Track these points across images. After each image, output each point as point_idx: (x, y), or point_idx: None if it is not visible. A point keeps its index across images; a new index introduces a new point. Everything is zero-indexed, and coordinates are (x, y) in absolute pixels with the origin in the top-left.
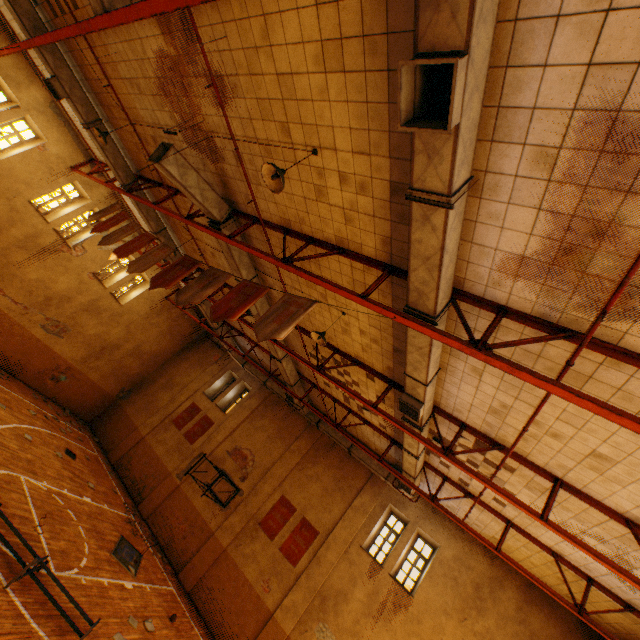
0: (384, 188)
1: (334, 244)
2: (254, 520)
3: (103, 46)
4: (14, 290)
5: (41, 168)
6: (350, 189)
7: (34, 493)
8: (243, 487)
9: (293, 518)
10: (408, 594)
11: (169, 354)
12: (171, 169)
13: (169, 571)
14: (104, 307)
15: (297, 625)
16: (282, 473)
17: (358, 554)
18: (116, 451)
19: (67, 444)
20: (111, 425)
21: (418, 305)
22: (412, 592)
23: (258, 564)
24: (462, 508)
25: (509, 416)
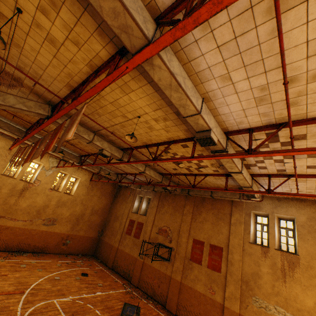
0: None
1: (92, 73)
2: (186, 259)
3: None
4: (20, 216)
5: None
6: (53, 15)
7: (63, 306)
8: (172, 246)
9: (205, 247)
10: (294, 255)
11: (109, 204)
12: None
13: (159, 308)
14: (65, 200)
15: (240, 305)
16: (187, 228)
17: (250, 248)
18: (109, 261)
19: (82, 271)
20: (102, 251)
21: (134, 45)
22: (296, 252)
23: (201, 281)
24: (293, 188)
25: (272, 94)
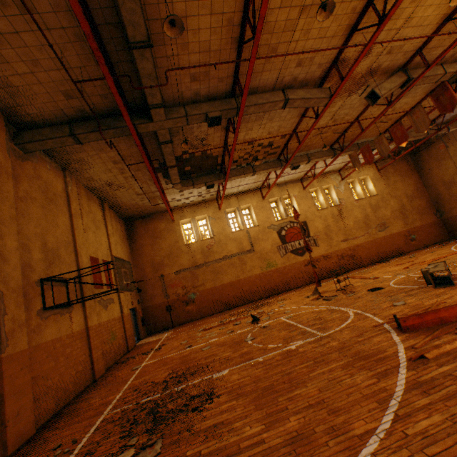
0: None
1: None
2: None
3: (299, 130)
4: (356, 233)
5: (303, 201)
6: None
7: None
8: None
9: None
10: None
11: (418, 182)
12: (382, 94)
13: None
14: (375, 203)
15: None
16: None
17: None
18: None
19: None
20: None
21: None
22: None
23: None
24: None
25: None
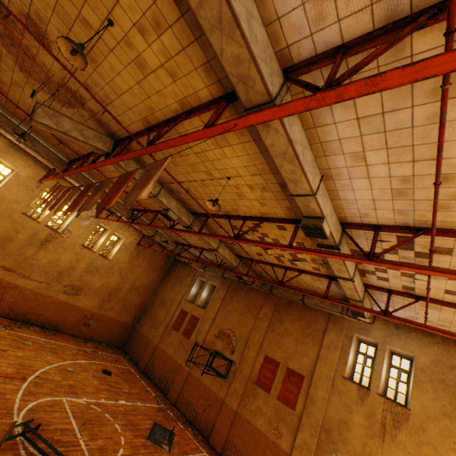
0: (169, 4)
1: (181, 112)
2: (250, 381)
3: None
4: (36, 274)
5: (21, 189)
6: (152, 37)
7: (74, 408)
8: (234, 358)
9: (279, 371)
10: (403, 408)
11: (156, 282)
12: (44, 121)
13: (200, 440)
14: (99, 265)
15: None
16: (259, 338)
17: (343, 384)
18: (142, 361)
19: (103, 366)
20: (135, 344)
21: (251, 99)
22: (406, 405)
23: (265, 416)
24: (420, 314)
25: (416, 189)
